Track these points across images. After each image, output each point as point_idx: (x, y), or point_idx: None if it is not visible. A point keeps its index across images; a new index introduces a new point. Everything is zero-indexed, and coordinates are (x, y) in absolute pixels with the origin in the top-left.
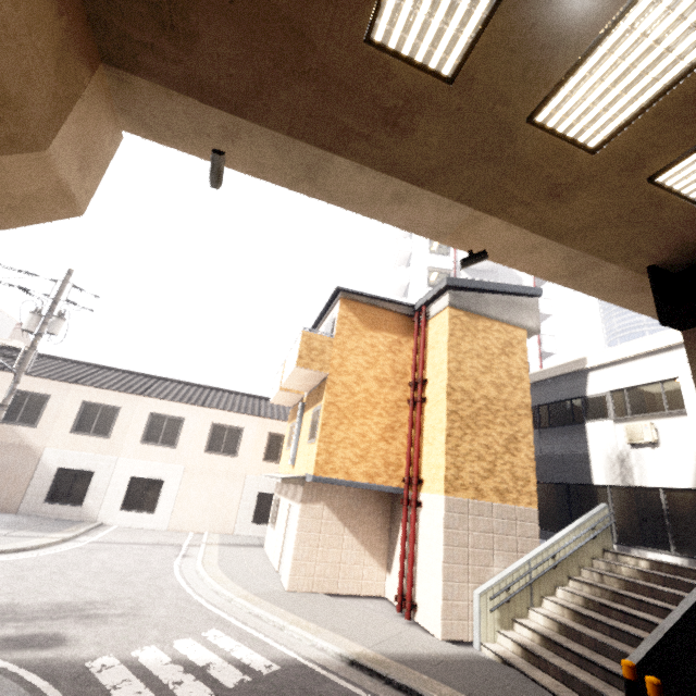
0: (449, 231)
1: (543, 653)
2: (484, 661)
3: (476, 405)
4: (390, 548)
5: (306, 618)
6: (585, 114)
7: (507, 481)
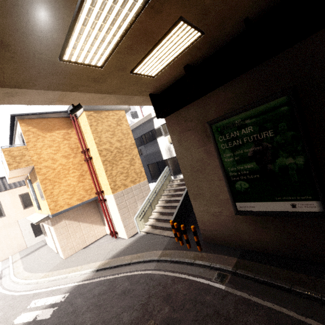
0: (54, 100)
1: (156, 224)
2: (141, 237)
3: (113, 153)
4: (102, 218)
5: (75, 266)
6: (87, 56)
7: (134, 176)
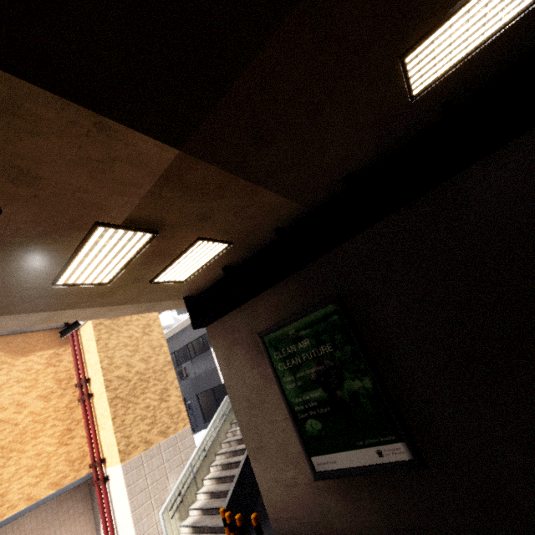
0: (39, 322)
1: (202, 520)
2: None
3: (132, 382)
4: (97, 522)
5: None
6: (89, 277)
7: (166, 421)
